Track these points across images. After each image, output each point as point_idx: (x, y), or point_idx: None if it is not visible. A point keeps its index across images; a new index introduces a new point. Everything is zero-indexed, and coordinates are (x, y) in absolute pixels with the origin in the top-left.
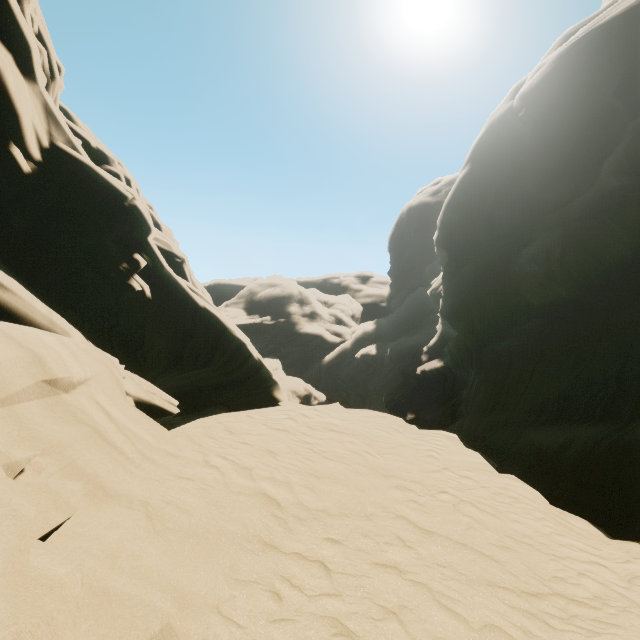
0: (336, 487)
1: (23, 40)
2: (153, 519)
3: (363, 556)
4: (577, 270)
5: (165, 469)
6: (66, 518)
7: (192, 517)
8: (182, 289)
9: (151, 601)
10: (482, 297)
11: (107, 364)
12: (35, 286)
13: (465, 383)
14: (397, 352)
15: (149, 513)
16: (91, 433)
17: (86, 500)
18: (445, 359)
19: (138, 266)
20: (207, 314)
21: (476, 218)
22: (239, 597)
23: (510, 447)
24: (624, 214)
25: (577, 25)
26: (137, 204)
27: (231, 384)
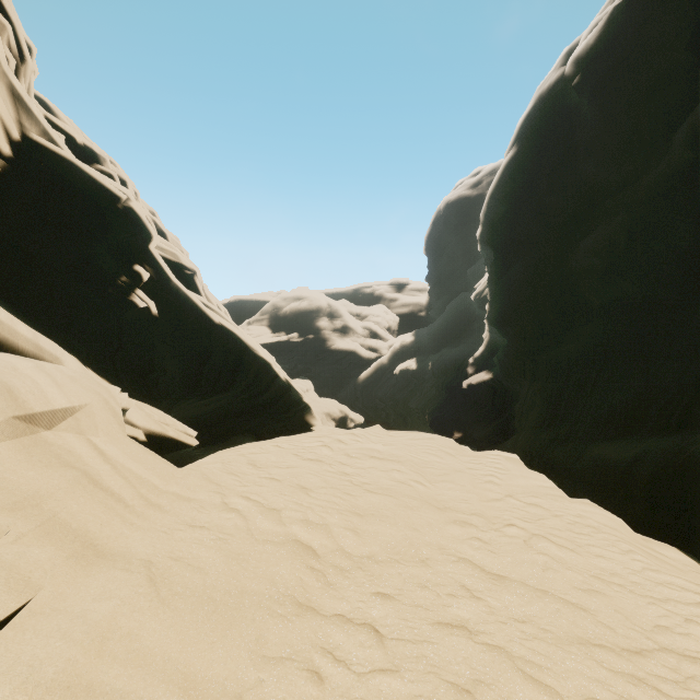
0: (383, 526)
1: None
2: (157, 583)
3: (422, 614)
4: (645, 261)
5: (174, 517)
6: (23, 602)
7: (207, 577)
8: (193, 304)
9: (151, 698)
10: (534, 298)
11: (100, 393)
12: (19, 307)
13: (517, 396)
14: (440, 365)
15: (152, 575)
16: (79, 478)
17: (71, 564)
18: (494, 370)
19: (140, 279)
20: (224, 332)
21: (525, 208)
22: (268, 681)
23: (572, 464)
24: None
25: None
26: (133, 206)
27: (257, 409)
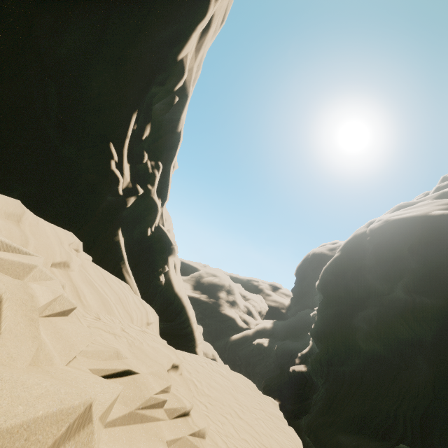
0: (216, 392)
1: (166, 198)
2: None
3: (218, 411)
4: (384, 336)
5: None
6: None
7: None
8: (176, 282)
9: None
10: (335, 332)
11: (157, 318)
12: (131, 272)
13: (318, 389)
14: (281, 350)
15: None
16: None
17: None
18: (309, 366)
19: (165, 270)
20: (181, 296)
21: (340, 282)
22: None
23: (327, 441)
24: (405, 314)
25: (406, 203)
26: (175, 247)
27: (177, 335)
